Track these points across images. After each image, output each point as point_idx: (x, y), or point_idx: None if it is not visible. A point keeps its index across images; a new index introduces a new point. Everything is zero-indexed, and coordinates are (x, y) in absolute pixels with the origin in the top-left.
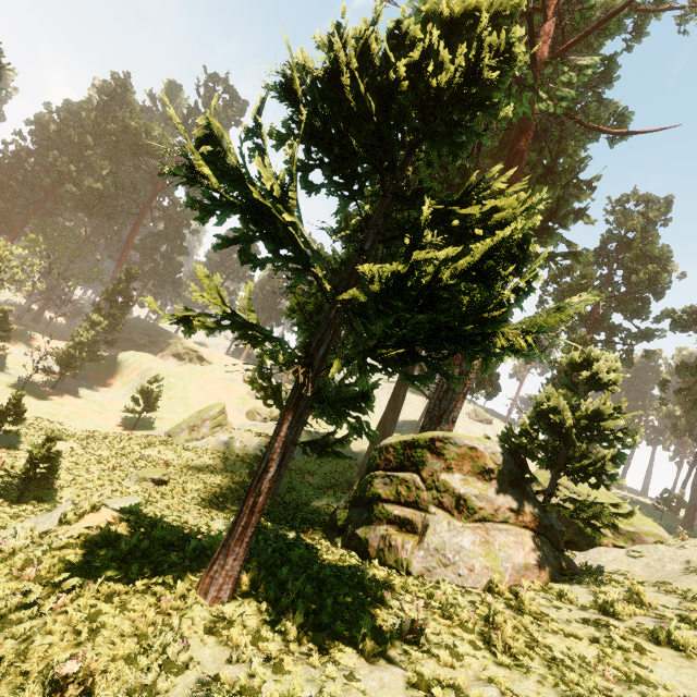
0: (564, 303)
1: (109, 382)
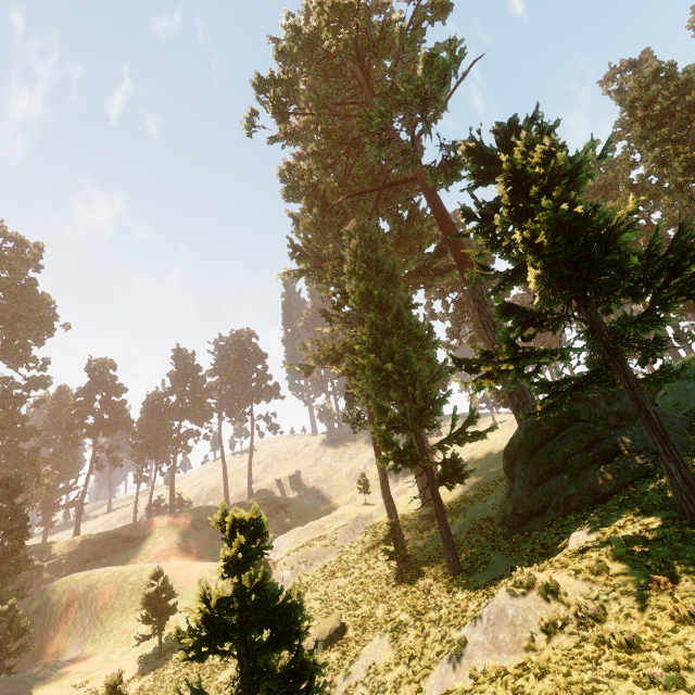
0: None
1: (41, 649)
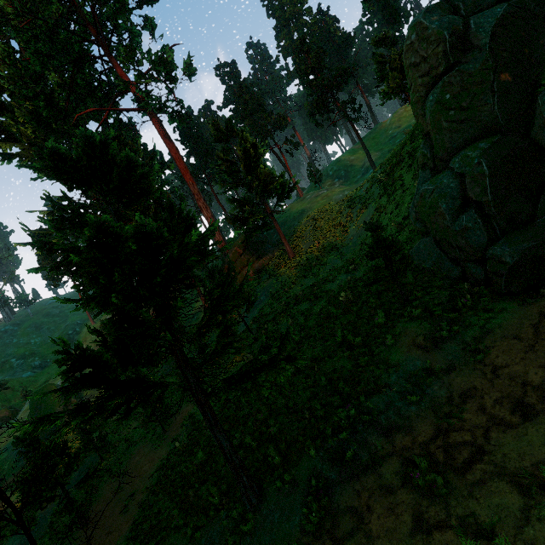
0: (296, 182)
1: None
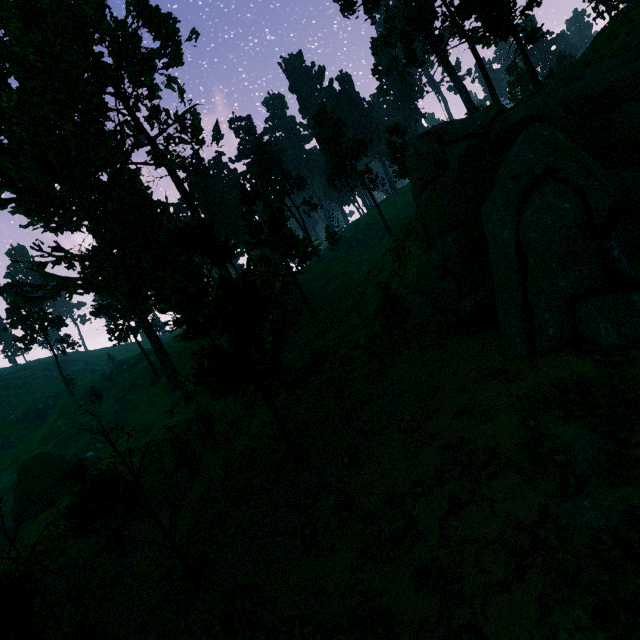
0: (317, 245)
1: None
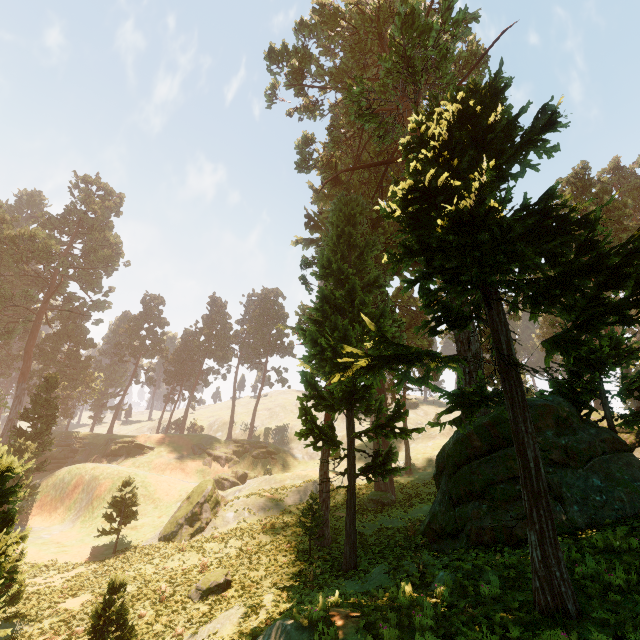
0: None
1: (48, 514)
